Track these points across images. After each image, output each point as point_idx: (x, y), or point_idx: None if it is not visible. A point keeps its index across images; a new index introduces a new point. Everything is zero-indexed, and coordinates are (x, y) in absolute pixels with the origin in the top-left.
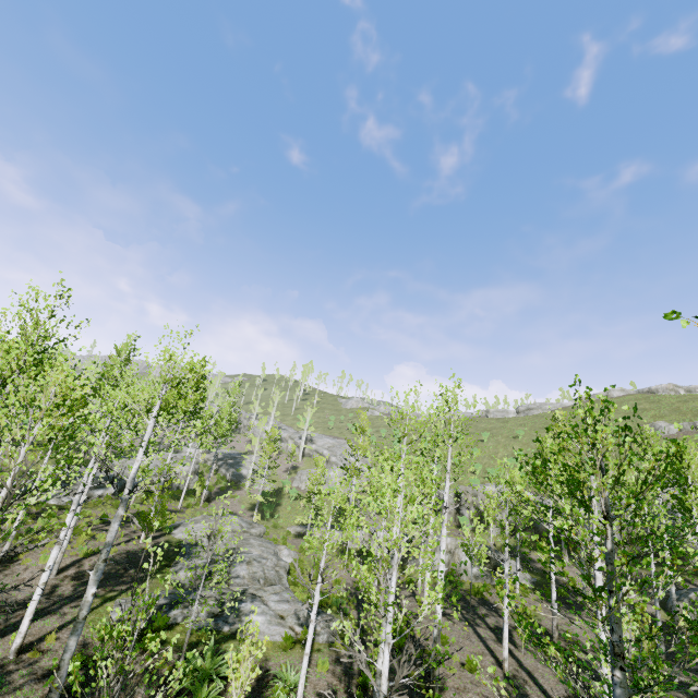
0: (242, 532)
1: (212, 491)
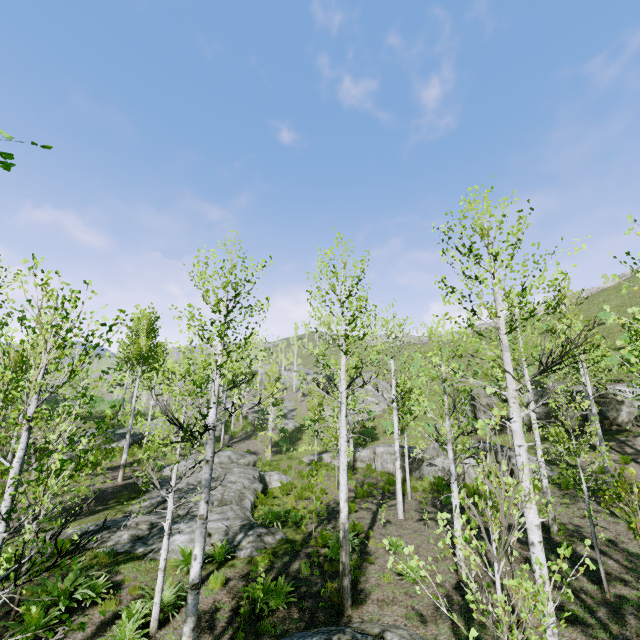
0: (230, 463)
1: (236, 436)
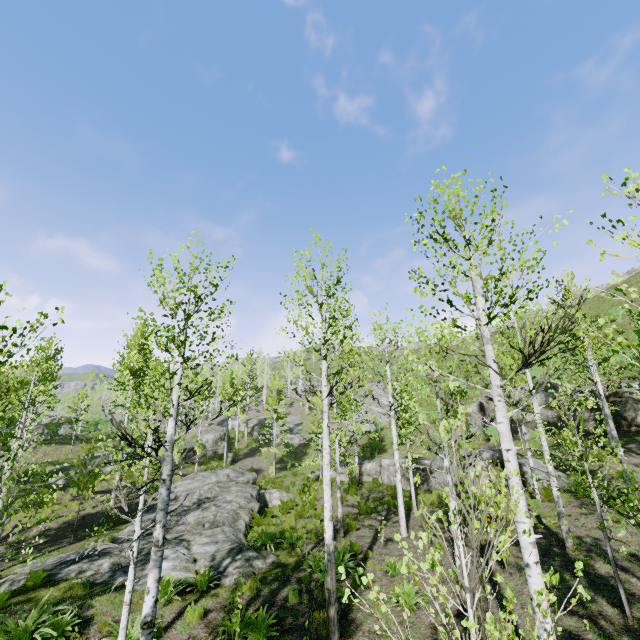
0: (228, 482)
1: (241, 453)
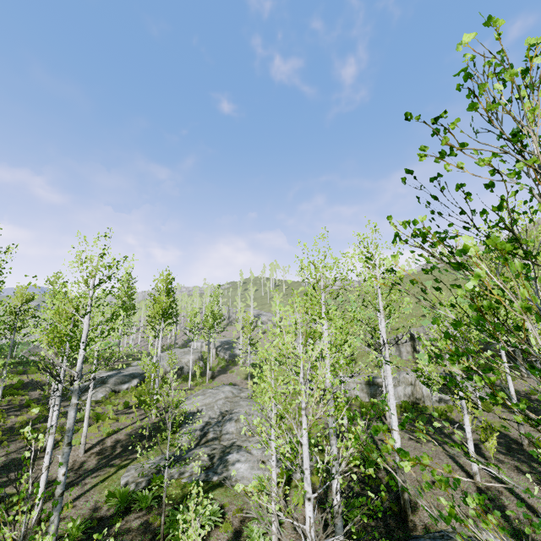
0: (234, 397)
1: (215, 370)
